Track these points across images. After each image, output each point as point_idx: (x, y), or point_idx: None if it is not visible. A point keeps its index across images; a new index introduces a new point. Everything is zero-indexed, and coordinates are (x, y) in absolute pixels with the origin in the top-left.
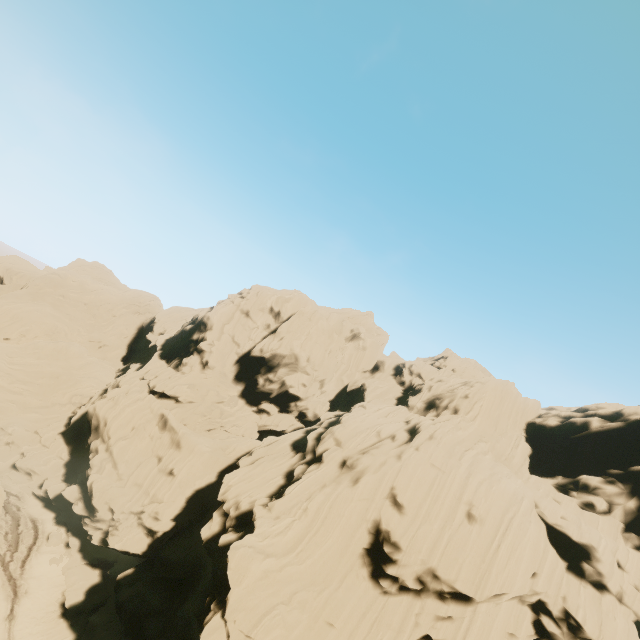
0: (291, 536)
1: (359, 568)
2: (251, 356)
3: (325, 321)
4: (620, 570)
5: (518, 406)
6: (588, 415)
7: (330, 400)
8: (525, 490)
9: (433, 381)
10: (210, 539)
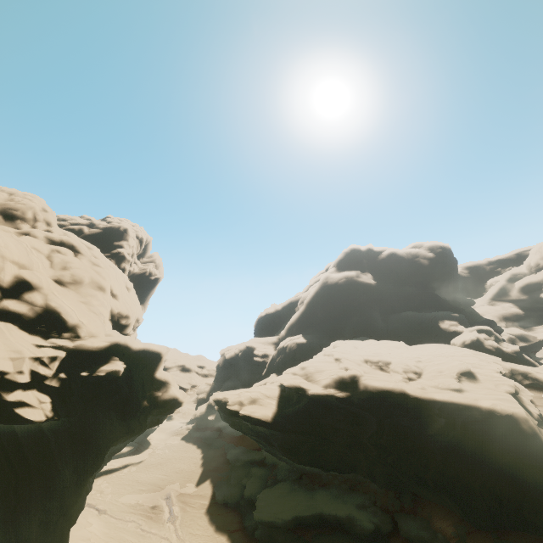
0: None
1: None
2: None
3: None
4: None
5: None
6: (73, 224)
7: None
8: None
9: None
10: (55, 410)
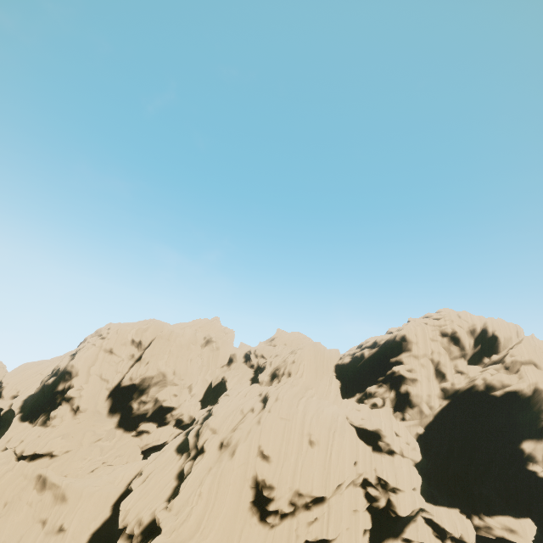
0: (193, 521)
1: (250, 519)
2: (122, 387)
3: (181, 337)
4: (398, 437)
5: (327, 356)
6: (363, 349)
7: (200, 400)
8: (339, 411)
9: (272, 357)
10: None
